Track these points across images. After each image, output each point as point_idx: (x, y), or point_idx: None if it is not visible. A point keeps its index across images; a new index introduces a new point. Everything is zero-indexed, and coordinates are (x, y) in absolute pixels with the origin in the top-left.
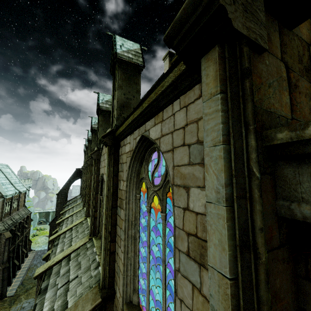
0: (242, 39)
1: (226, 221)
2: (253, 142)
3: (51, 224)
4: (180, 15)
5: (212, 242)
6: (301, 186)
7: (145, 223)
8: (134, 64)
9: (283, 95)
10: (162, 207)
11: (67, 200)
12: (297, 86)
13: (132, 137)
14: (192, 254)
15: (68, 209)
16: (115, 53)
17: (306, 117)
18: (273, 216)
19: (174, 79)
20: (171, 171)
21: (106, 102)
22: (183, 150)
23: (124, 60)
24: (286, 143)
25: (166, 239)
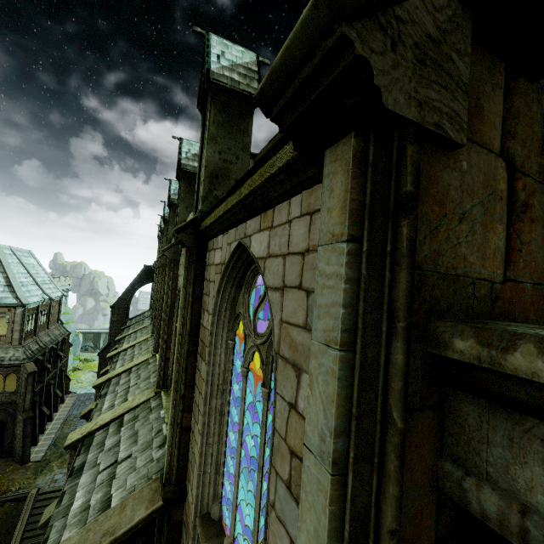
0: (407, 126)
1: (328, 503)
2: (400, 357)
3: (102, 354)
4: (281, 60)
5: (304, 525)
6: (489, 450)
7: (241, 389)
8: (242, 94)
9: (491, 233)
10: (265, 376)
11: (128, 317)
12: (529, 207)
13: (225, 240)
14: (295, 491)
15: (129, 334)
16: (206, 72)
17: (538, 271)
18: (428, 490)
19: (290, 158)
20: (277, 328)
21: (193, 157)
22: (298, 298)
23: (222, 85)
24: (470, 363)
25: (267, 433)
